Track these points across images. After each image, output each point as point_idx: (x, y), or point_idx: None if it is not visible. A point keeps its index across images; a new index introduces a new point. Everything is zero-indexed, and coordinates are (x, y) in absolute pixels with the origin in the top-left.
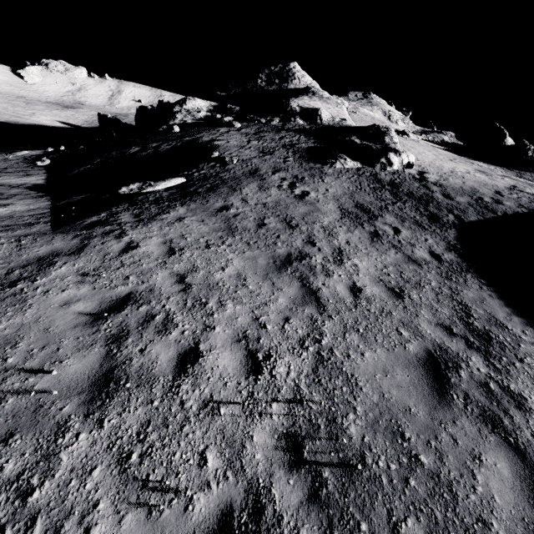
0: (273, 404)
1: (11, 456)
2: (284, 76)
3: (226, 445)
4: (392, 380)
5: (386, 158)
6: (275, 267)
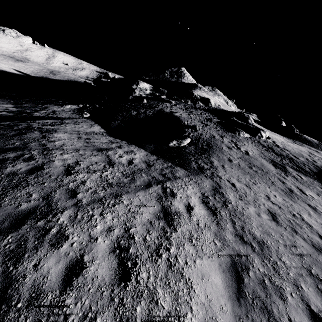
0: None
1: None
2: (179, 74)
3: None
4: None
5: (260, 133)
6: (289, 195)
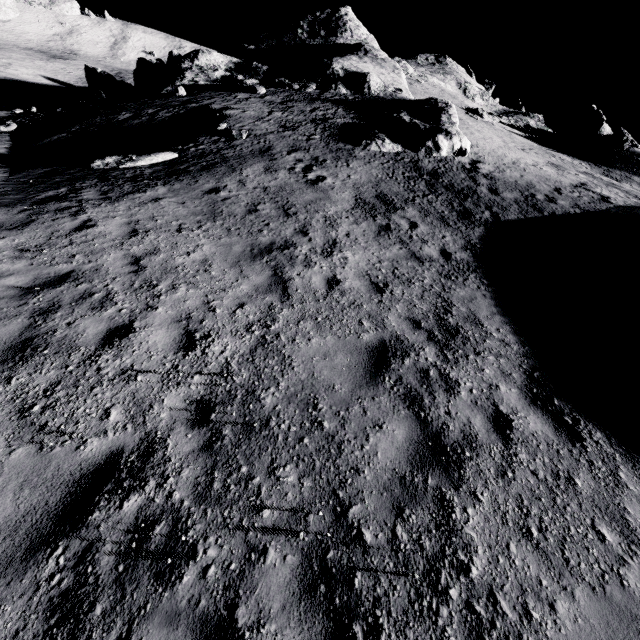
0: (195, 376)
1: None
2: (333, 26)
3: (134, 405)
4: (329, 362)
5: (434, 141)
6: (251, 255)
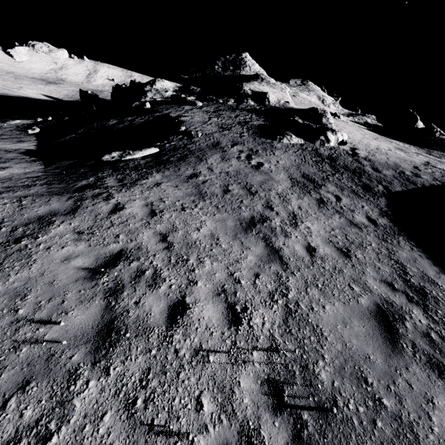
0: (253, 352)
1: (29, 403)
2: (238, 64)
3: (218, 391)
4: (351, 330)
5: (325, 136)
6: (242, 228)
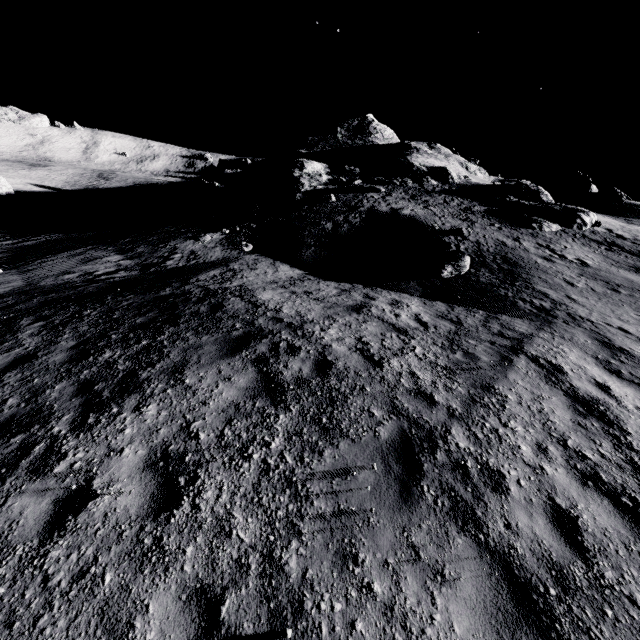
0: None
1: None
2: (366, 130)
3: None
4: None
5: (580, 218)
6: None
